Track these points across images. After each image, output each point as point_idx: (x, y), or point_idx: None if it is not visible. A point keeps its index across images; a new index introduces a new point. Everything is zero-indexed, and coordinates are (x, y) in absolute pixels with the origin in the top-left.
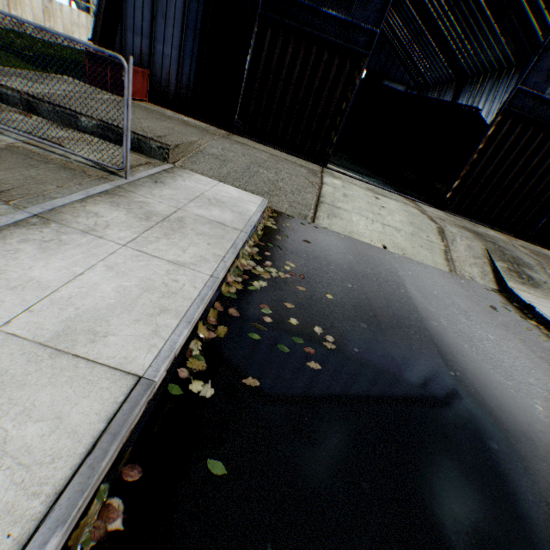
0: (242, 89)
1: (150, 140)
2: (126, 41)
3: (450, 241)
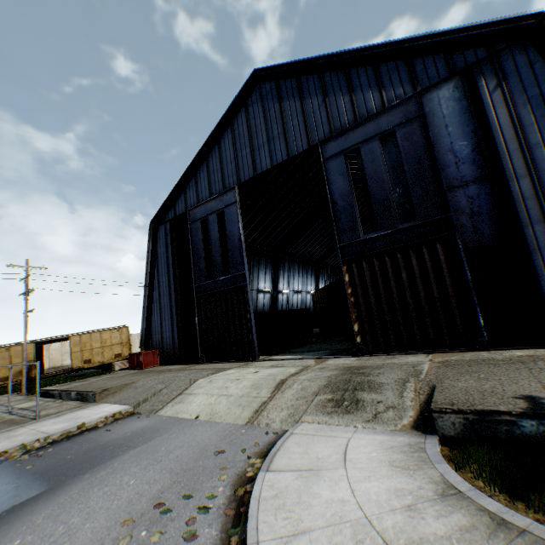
0: (198, 335)
1: (91, 392)
2: (154, 339)
3: (283, 390)
